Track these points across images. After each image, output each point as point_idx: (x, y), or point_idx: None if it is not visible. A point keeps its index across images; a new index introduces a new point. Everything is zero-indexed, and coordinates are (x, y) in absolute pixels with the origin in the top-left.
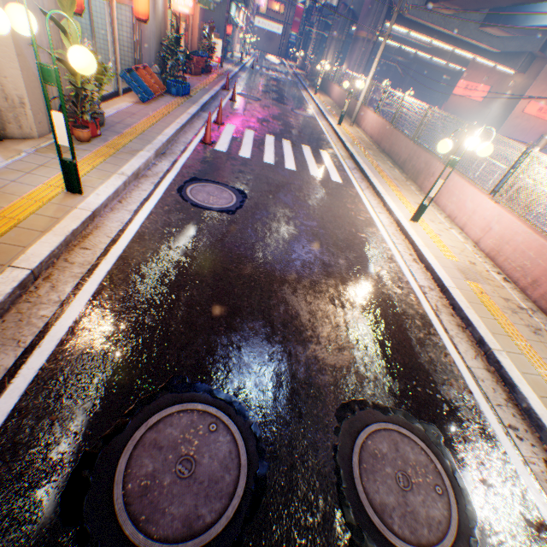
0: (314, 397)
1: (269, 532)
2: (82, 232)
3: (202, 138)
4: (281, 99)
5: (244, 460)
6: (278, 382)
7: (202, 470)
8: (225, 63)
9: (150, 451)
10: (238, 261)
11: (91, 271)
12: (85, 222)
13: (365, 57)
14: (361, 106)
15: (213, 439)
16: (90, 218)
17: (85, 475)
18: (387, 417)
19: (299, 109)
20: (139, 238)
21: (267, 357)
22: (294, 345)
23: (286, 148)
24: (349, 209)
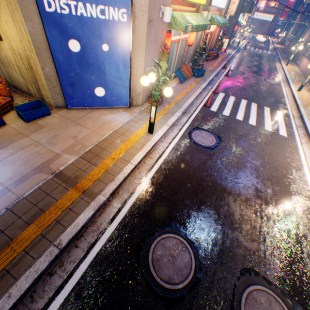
0: (230, 257)
1: (197, 299)
2: (150, 151)
3: (205, 102)
4: (258, 71)
5: (193, 267)
6: (214, 242)
7: (177, 263)
8: (227, 48)
9: (161, 246)
10: (208, 177)
11: (151, 168)
12: (152, 147)
13: None
14: None
15: (183, 253)
16: (153, 145)
17: (141, 244)
18: (269, 286)
19: (269, 78)
20: (169, 156)
21: (212, 229)
22: (227, 228)
23: (252, 109)
24: (285, 156)
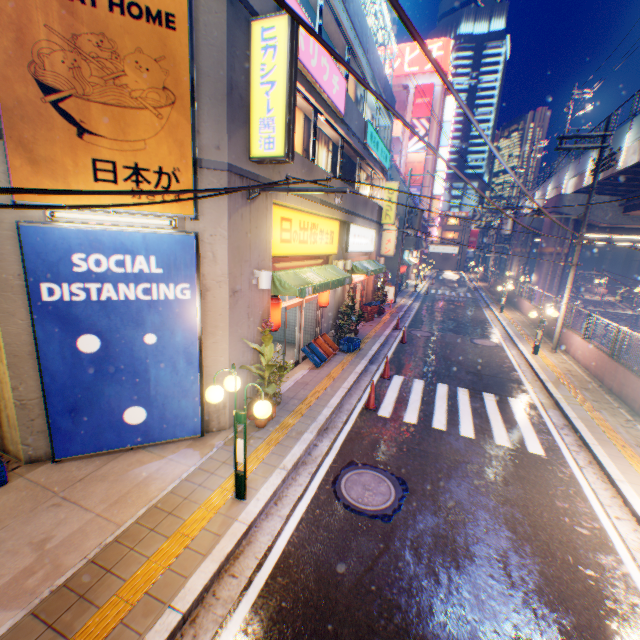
0: None
1: None
2: (235, 550)
3: (366, 399)
4: (457, 326)
5: None
6: None
7: None
8: (398, 296)
9: None
10: (387, 614)
11: (231, 612)
12: (239, 539)
13: (557, 267)
14: (561, 327)
15: None
16: (245, 532)
17: None
18: None
19: (479, 336)
20: (283, 560)
21: None
22: None
23: (462, 400)
24: (558, 509)
